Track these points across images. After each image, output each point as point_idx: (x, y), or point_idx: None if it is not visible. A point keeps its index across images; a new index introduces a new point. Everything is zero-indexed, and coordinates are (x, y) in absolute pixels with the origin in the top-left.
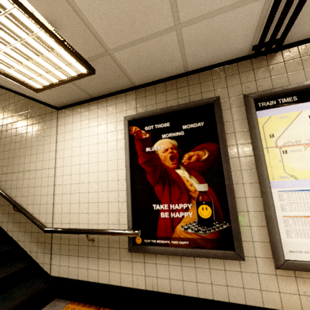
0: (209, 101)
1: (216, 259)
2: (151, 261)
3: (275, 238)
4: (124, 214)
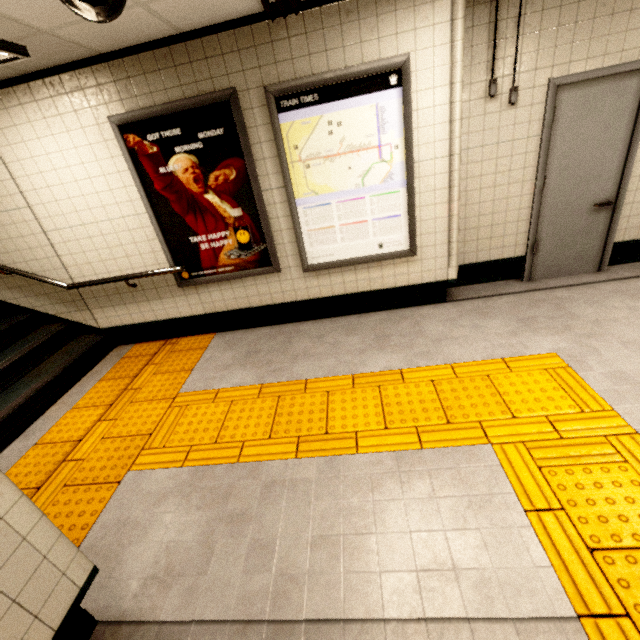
0: (224, 96)
1: (260, 276)
2: (204, 290)
3: (301, 250)
4: (160, 253)
